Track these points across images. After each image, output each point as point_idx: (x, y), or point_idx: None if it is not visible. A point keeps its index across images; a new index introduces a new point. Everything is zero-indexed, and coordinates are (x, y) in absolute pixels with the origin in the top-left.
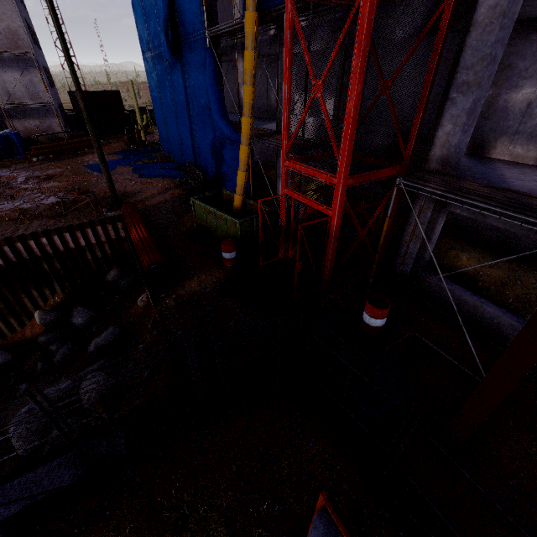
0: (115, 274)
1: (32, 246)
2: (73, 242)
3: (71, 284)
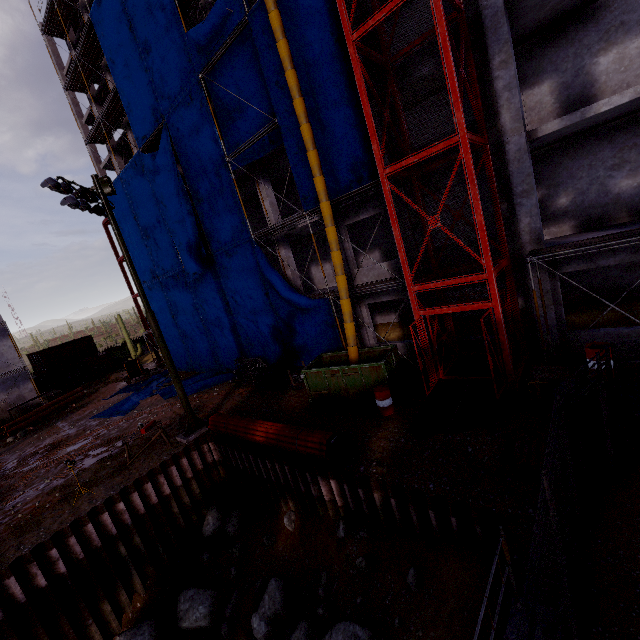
0: (215, 519)
1: (105, 522)
2: (155, 493)
3: (154, 567)
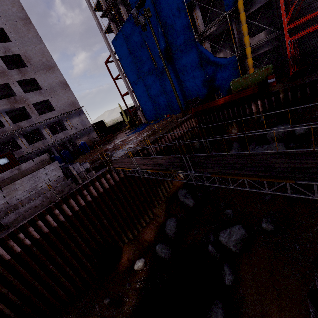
0: (199, 143)
1: (169, 137)
2: (179, 132)
3: None
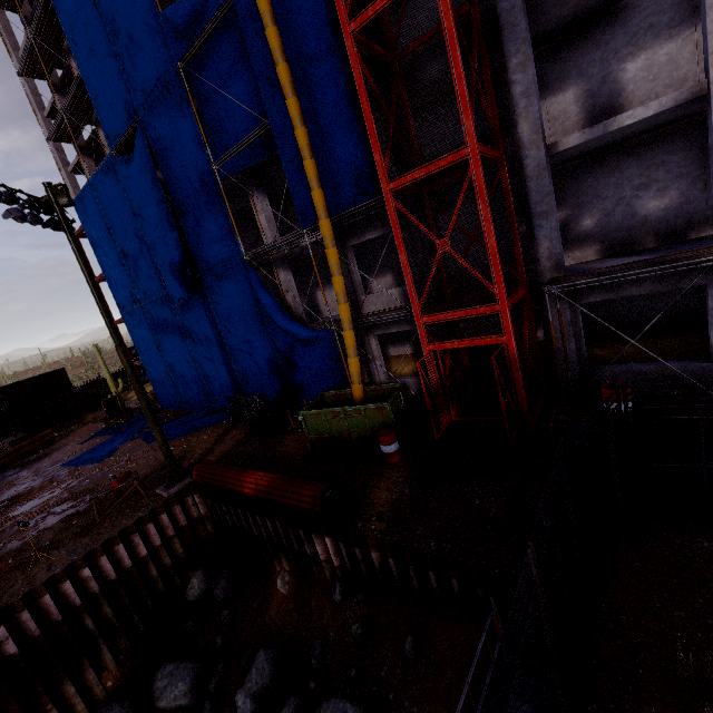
0: (201, 582)
1: (66, 591)
2: (129, 556)
3: (129, 639)
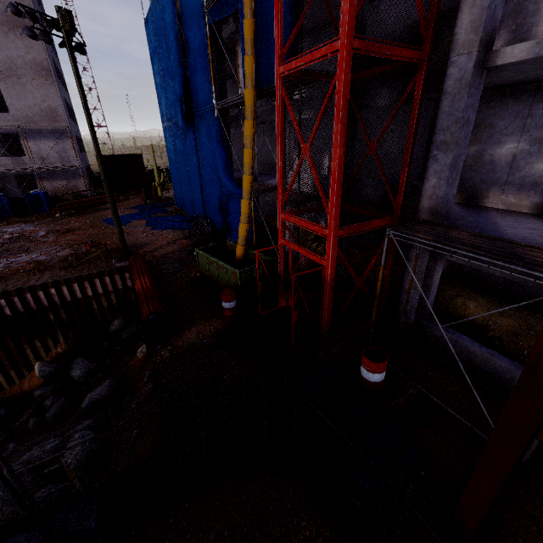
0: (119, 324)
1: (41, 296)
2: (81, 292)
3: (75, 334)
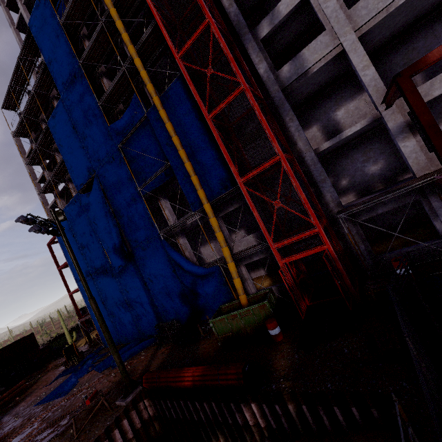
0: None
1: None
2: None
3: None
